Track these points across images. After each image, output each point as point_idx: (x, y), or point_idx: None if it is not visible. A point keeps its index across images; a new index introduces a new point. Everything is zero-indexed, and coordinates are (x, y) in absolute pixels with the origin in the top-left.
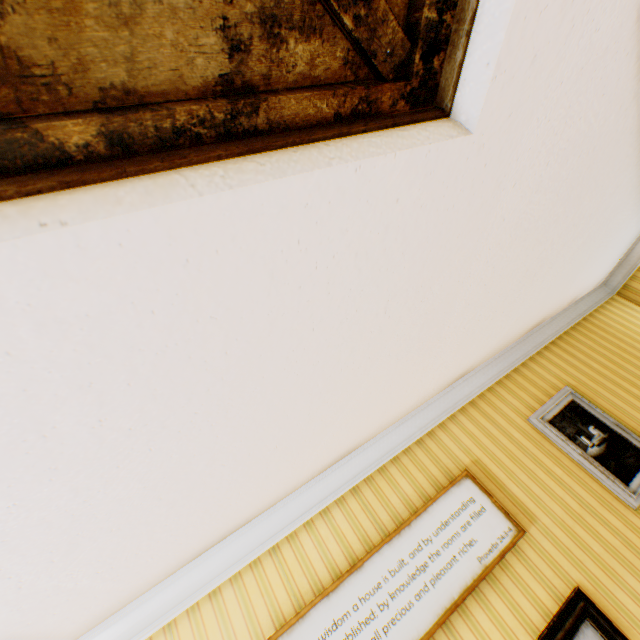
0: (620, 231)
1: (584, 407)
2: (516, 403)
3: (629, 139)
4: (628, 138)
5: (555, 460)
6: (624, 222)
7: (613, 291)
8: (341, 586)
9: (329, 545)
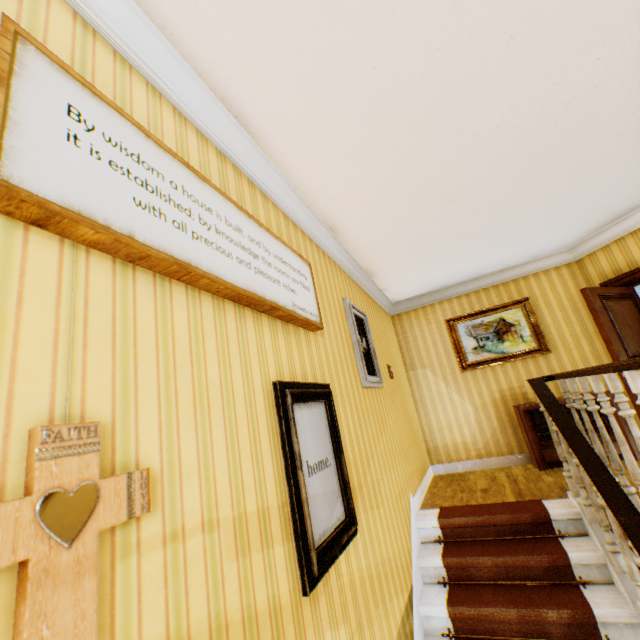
0: (449, 265)
1: (366, 329)
2: (342, 287)
3: (557, 174)
4: (559, 172)
5: (345, 329)
6: (458, 259)
7: (392, 313)
8: (170, 156)
9: (166, 134)
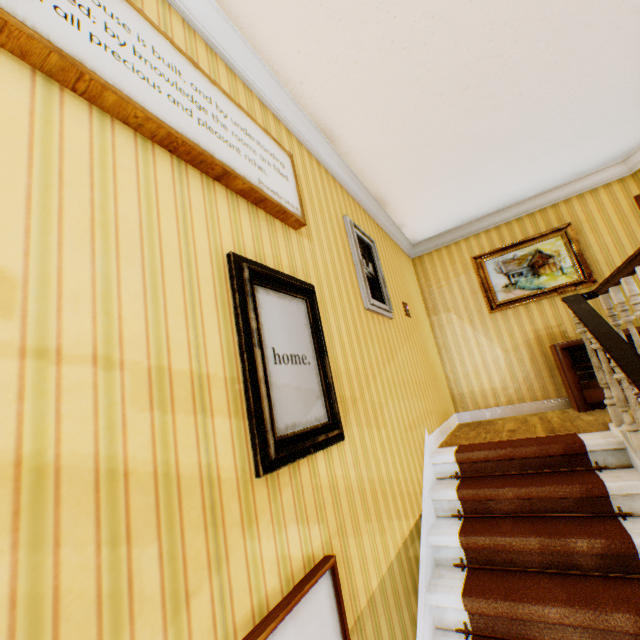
0: (473, 189)
1: (374, 256)
2: (343, 205)
3: (604, 34)
4: (606, 29)
5: (344, 247)
6: (483, 180)
7: (413, 255)
8: None
9: None
